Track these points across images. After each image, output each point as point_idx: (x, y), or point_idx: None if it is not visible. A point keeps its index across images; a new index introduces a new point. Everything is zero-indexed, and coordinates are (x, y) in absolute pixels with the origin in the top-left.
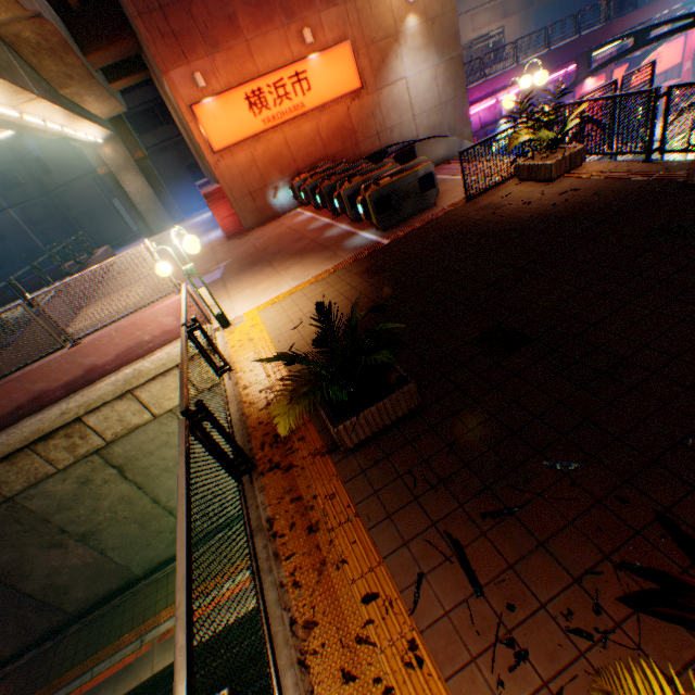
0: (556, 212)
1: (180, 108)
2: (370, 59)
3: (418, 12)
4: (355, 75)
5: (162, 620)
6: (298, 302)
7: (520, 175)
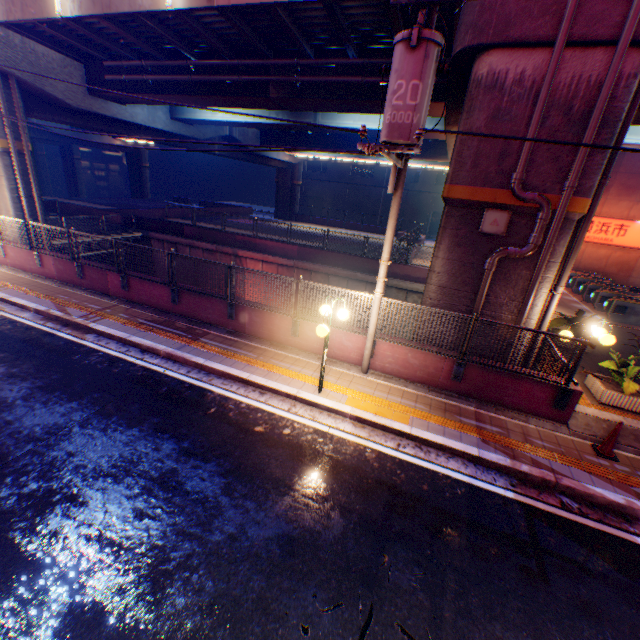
0: None
1: None
2: None
3: None
4: None
5: None
6: None
7: None
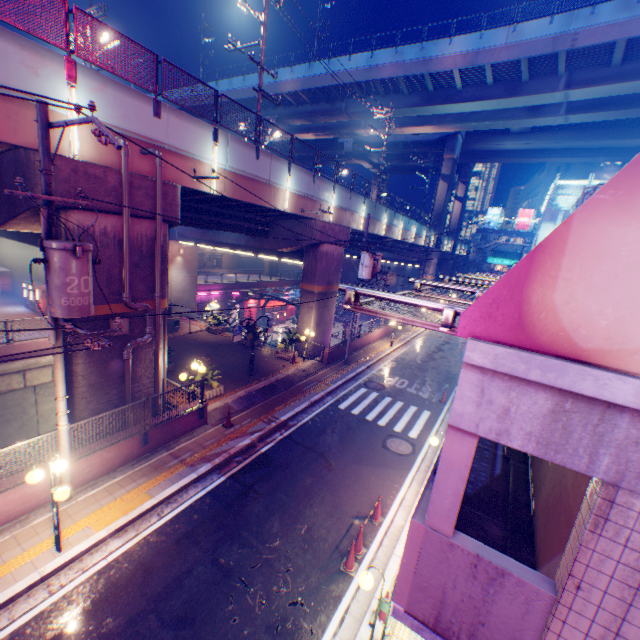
0: (215, 342)
1: None
2: None
3: (184, 257)
4: None
5: None
6: None
7: (209, 330)
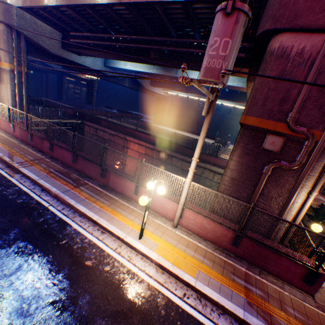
0: None
1: None
2: None
3: None
4: None
5: None
6: None
7: None
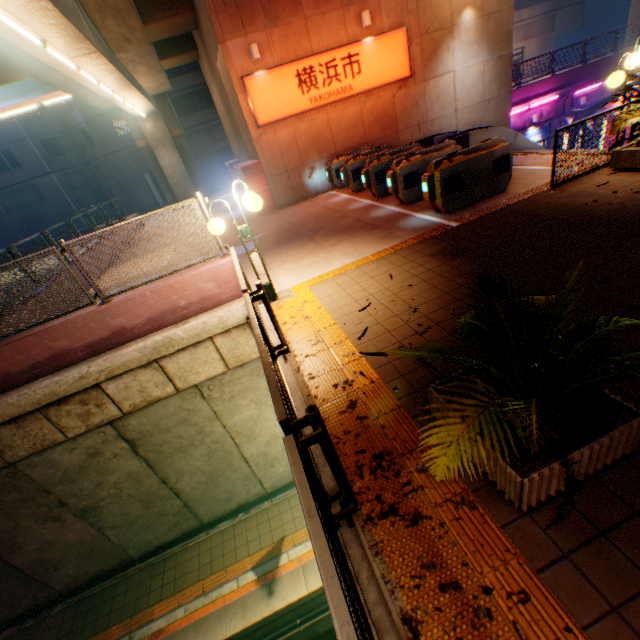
0: None
1: (232, 78)
2: (422, 48)
3: (475, 6)
4: (405, 63)
5: (154, 616)
6: (357, 280)
7: (617, 163)
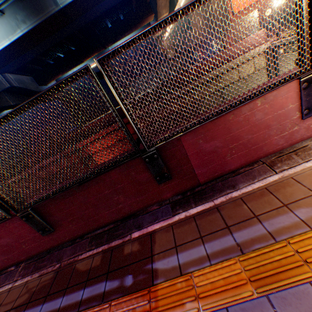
0: None
1: None
2: None
3: None
4: None
5: None
6: None
7: None
